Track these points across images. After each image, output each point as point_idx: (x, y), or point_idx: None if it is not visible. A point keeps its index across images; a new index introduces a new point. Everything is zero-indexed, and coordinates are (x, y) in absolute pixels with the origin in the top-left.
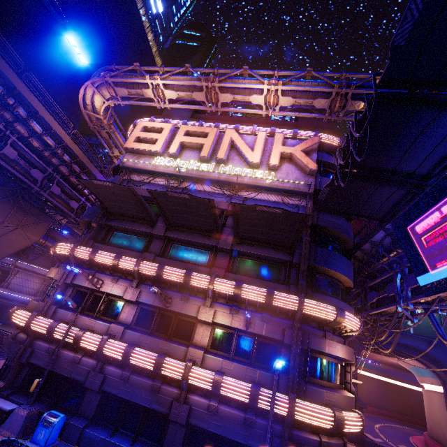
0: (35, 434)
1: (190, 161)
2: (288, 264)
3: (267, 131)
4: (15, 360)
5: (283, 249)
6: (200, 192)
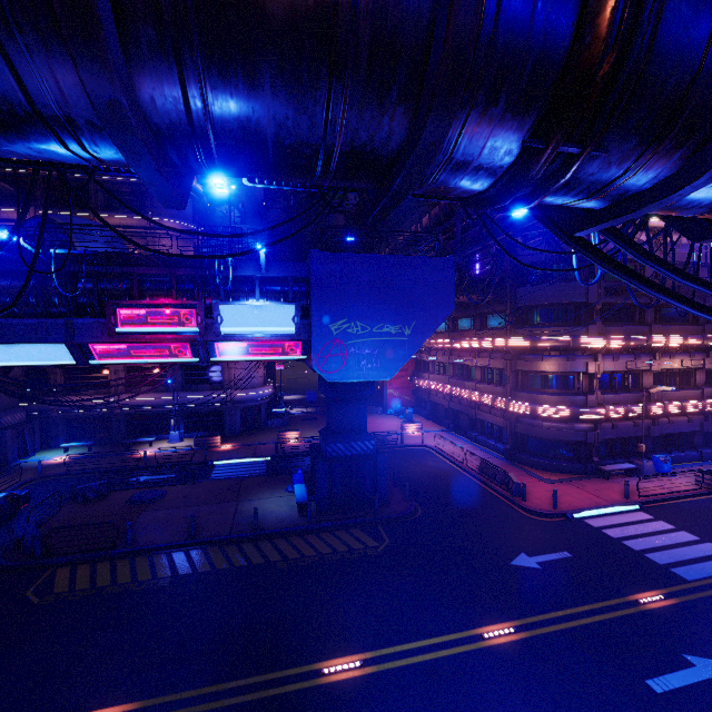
0: (662, 469)
1: None
2: None
3: None
4: (598, 442)
5: None
6: (677, 245)
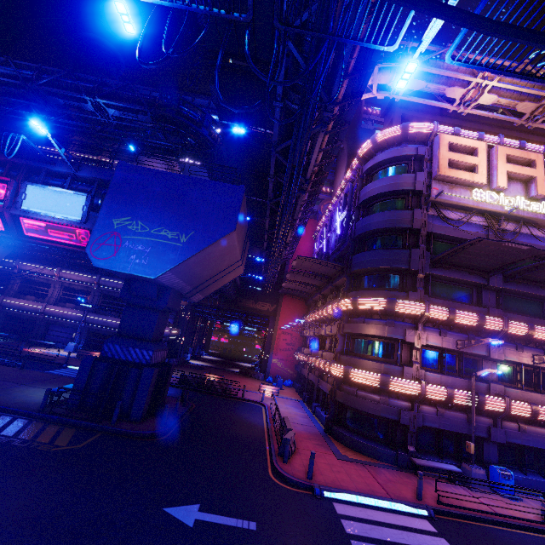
0: (501, 486)
1: (515, 197)
2: None
3: None
4: (415, 426)
5: None
6: (519, 234)
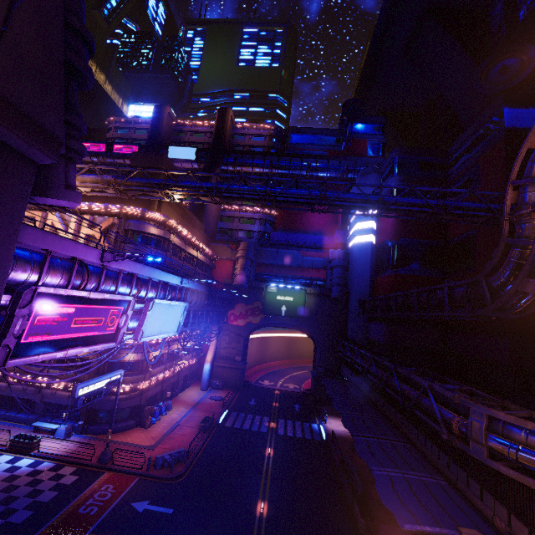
0: None
1: None
2: None
3: (86, 207)
4: None
5: None
6: None
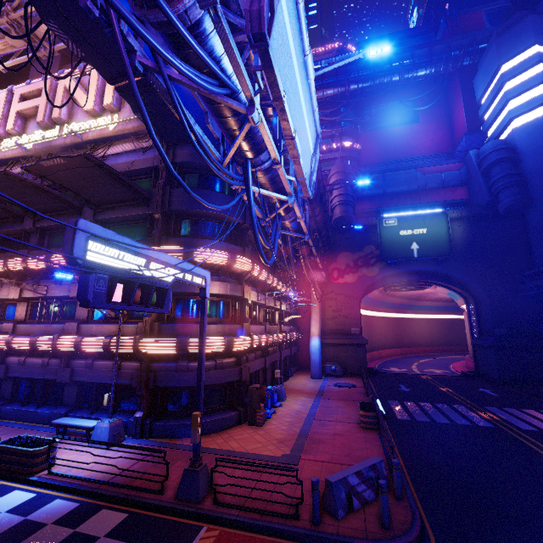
0: None
1: (36, 133)
2: (148, 217)
3: None
4: None
5: (139, 203)
6: None
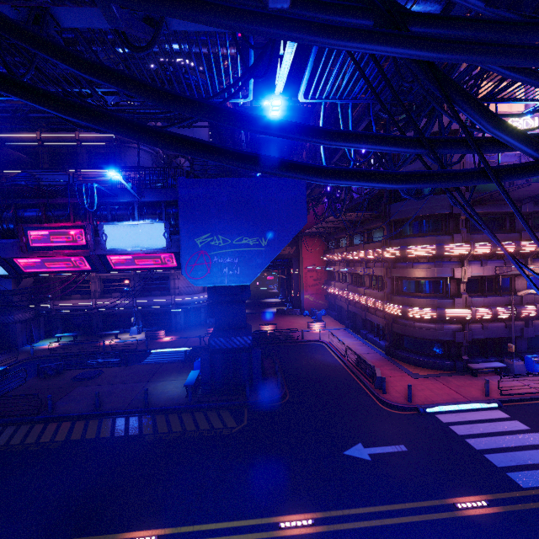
0: (535, 369)
1: None
2: None
3: None
4: (467, 342)
5: None
6: None
